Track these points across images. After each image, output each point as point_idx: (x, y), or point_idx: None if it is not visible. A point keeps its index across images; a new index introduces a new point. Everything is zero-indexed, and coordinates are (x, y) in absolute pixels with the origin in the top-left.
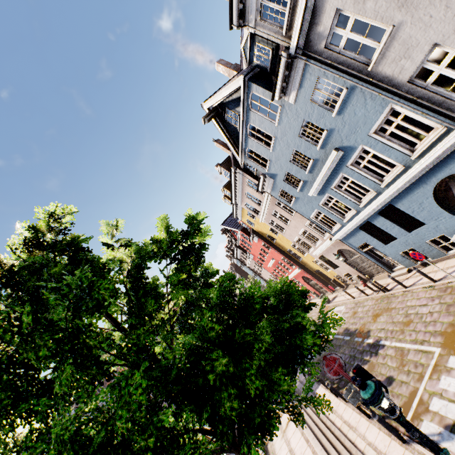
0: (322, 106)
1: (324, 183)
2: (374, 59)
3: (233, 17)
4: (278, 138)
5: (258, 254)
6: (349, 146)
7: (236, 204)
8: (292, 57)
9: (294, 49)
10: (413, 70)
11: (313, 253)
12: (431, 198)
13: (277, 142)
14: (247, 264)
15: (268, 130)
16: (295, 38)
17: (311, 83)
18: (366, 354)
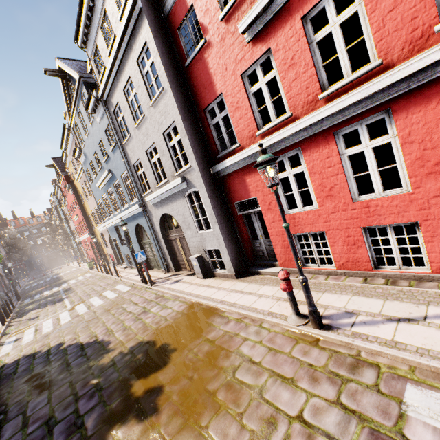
0: (109, 140)
1: (105, 185)
2: (125, 141)
3: (80, 38)
4: (91, 134)
5: (71, 204)
6: (115, 175)
7: (67, 152)
8: (98, 99)
9: (100, 96)
10: (135, 162)
11: (97, 228)
12: (135, 231)
13: (90, 136)
14: (62, 207)
15: (87, 123)
16: (101, 91)
17: (106, 123)
18: (52, 303)
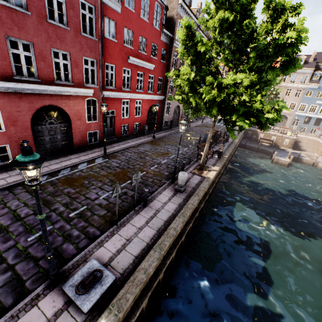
0: None
1: None
2: None
3: None
4: None
5: None
6: None
7: None
8: None
9: None
10: None
11: None
12: None
13: None
14: None
15: None
16: None
17: None
18: None
